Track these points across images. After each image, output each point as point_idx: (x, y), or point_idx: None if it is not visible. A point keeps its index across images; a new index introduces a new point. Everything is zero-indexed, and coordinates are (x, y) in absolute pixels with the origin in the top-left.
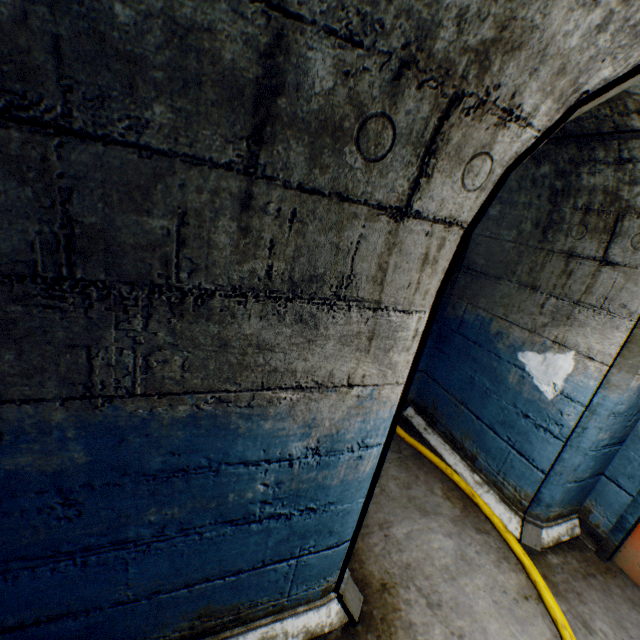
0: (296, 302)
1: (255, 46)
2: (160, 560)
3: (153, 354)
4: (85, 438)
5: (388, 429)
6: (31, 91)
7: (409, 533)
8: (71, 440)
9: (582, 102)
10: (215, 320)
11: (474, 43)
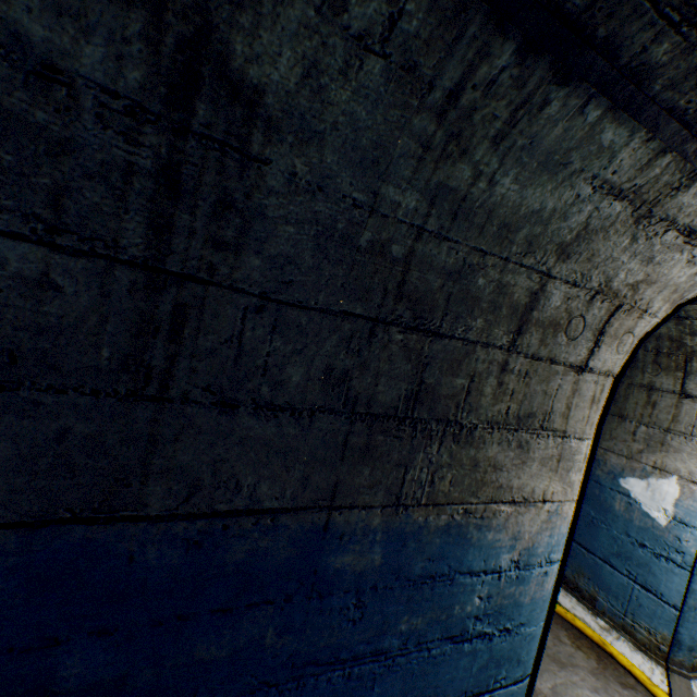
0: (518, 432)
1: (530, 290)
2: (396, 679)
3: (436, 471)
4: (384, 541)
5: (564, 545)
6: (430, 316)
7: (554, 687)
8: (376, 542)
9: (683, 304)
10: (473, 445)
11: (631, 282)
